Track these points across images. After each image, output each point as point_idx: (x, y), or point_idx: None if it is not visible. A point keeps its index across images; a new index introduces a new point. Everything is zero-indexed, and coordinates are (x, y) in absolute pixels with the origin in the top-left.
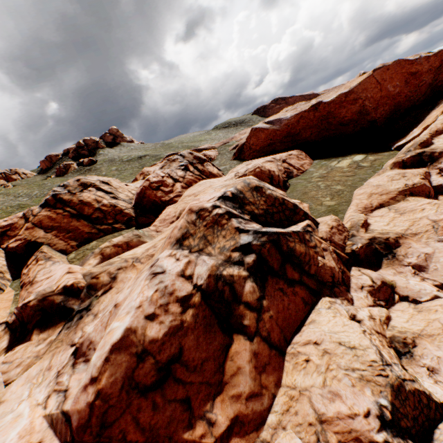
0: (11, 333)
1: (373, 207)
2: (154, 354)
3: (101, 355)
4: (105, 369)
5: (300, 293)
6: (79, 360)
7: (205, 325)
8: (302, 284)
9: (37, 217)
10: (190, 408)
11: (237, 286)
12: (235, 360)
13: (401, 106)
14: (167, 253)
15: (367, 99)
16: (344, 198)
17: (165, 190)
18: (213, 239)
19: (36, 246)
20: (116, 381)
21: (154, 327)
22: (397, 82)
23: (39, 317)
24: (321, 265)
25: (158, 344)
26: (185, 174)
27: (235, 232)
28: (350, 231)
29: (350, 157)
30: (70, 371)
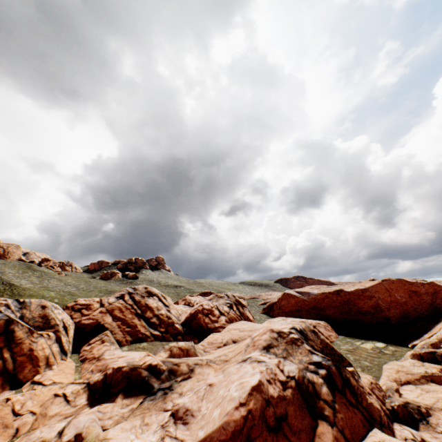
0: (89, 393)
1: (402, 381)
2: (273, 405)
3: (243, 391)
4: (250, 398)
5: (358, 414)
6: (178, 421)
7: (299, 404)
8: (358, 409)
9: (112, 305)
10: None
11: (317, 386)
12: (322, 438)
13: (409, 313)
14: (258, 353)
15: (380, 299)
16: (373, 373)
17: (211, 318)
18: (293, 352)
19: (102, 328)
20: (257, 409)
21: (271, 388)
22: (402, 293)
23: (125, 383)
24: (370, 402)
25: (275, 400)
26: (229, 310)
27: (308, 352)
28: (386, 392)
29: (372, 342)
30: (174, 426)
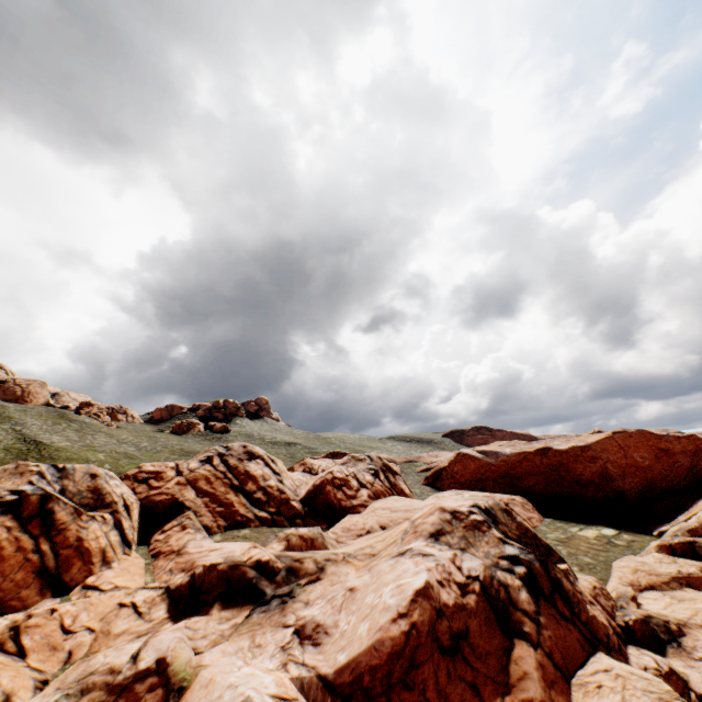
0: (170, 603)
1: (641, 585)
2: (447, 617)
3: (403, 597)
4: (414, 607)
5: (573, 631)
6: (305, 641)
7: (485, 617)
8: (575, 625)
9: (194, 472)
10: (480, 695)
11: (512, 590)
12: (520, 664)
13: (655, 483)
14: (423, 543)
15: (610, 461)
16: (598, 573)
17: (347, 491)
18: (475, 541)
19: (181, 508)
20: (424, 622)
21: (444, 592)
22: (645, 452)
23: (223, 588)
24: (592, 614)
25: (450, 610)
26: (374, 480)
27: (498, 541)
28: (617, 601)
29: (596, 527)
30: (300, 648)
